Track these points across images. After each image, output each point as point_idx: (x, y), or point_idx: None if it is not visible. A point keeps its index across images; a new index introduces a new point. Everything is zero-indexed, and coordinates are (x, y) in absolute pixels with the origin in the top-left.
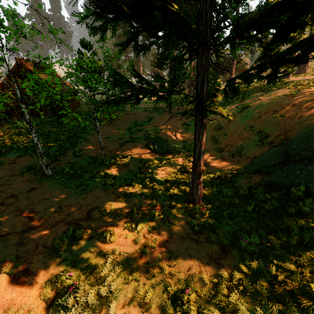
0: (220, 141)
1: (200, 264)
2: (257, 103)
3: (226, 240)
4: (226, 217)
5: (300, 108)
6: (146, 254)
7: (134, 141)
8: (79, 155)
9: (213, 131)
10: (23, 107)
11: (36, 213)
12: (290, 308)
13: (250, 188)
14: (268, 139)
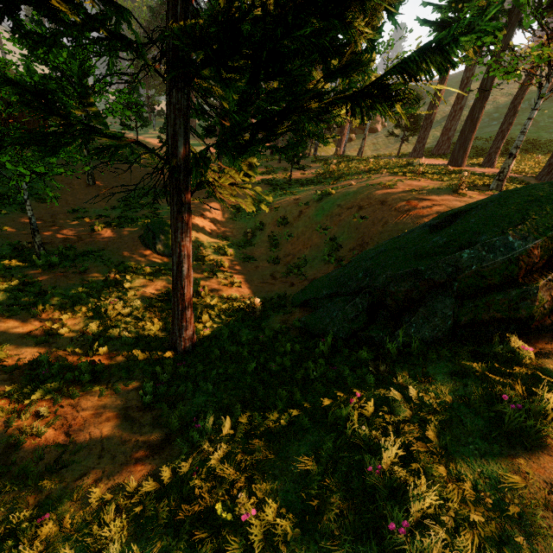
0: (280, 245)
1: (108, 466)
2: (344, 191)
3: (179, 422)
4: (214, 380)
5: (389, 210)
6: (18, 448)
7: (123, 225)
8: None
9: (274, 227)
10: None
11: None
12: (178, 543)
13: (280, 331)
14: (340, 252)
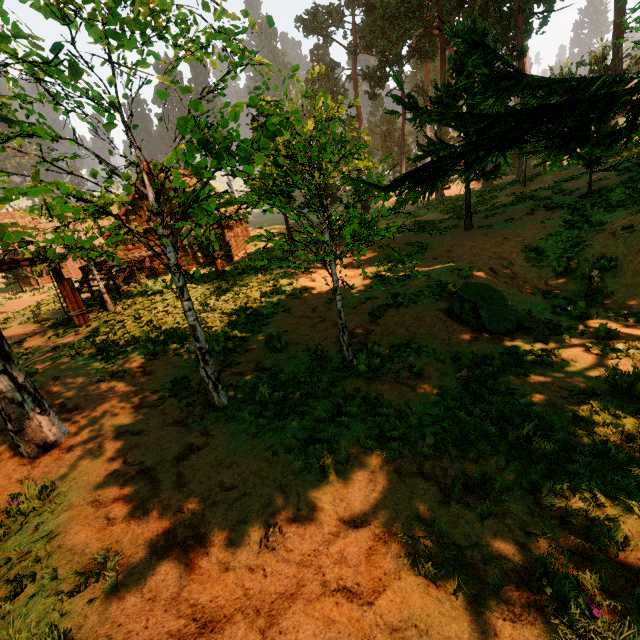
0: None
1: None
2: None
3: None
4: None
5: None
6: None
7: (408, 303)
8: (280, 347)
9: None
10: (162, 233)
11: (206, 544)
12: None
13: None
14: None
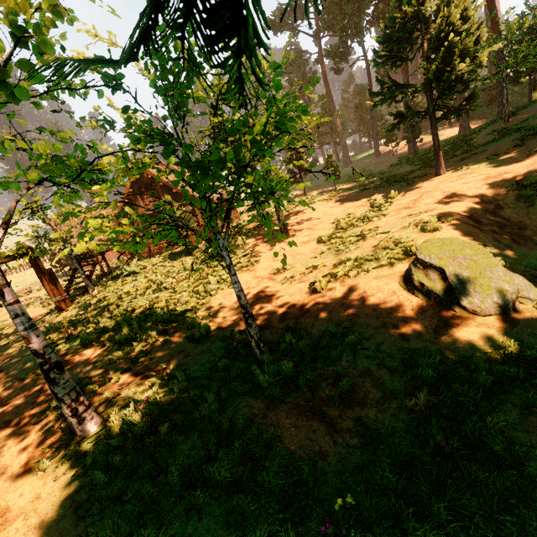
0: None
1: None
2: None
3: None
4: None
5: None
6: None
7: (355, 271)
8: (199, 335)
9: None
10: None
11: None
12: None
13: None
14: None
